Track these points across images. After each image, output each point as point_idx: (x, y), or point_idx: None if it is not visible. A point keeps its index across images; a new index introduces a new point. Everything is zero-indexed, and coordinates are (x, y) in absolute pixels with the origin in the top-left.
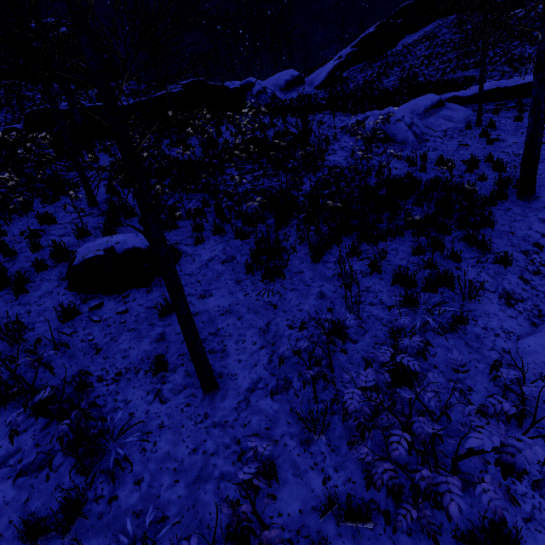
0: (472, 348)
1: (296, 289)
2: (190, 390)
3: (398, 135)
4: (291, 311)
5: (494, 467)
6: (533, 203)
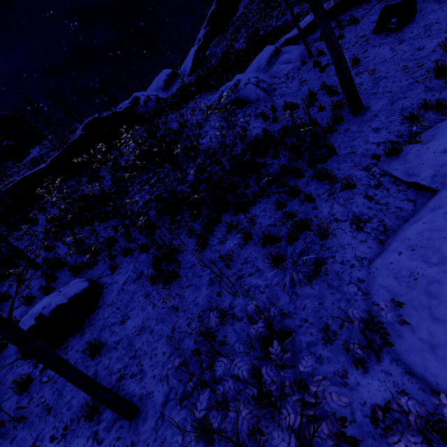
0: (333, 288)
1: (191, 284)
2: (119, 423)
3: (251, 96)
4: (189, 308)
5: (360, 414)
6: (365, 115)
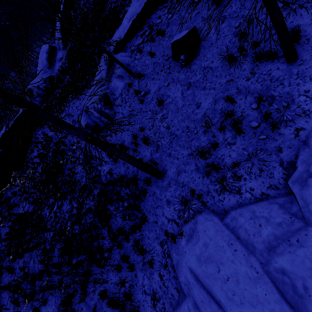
0: None
1: None
2: None
3: (100, 122)
4: None
5: None
6: (164, 180)
